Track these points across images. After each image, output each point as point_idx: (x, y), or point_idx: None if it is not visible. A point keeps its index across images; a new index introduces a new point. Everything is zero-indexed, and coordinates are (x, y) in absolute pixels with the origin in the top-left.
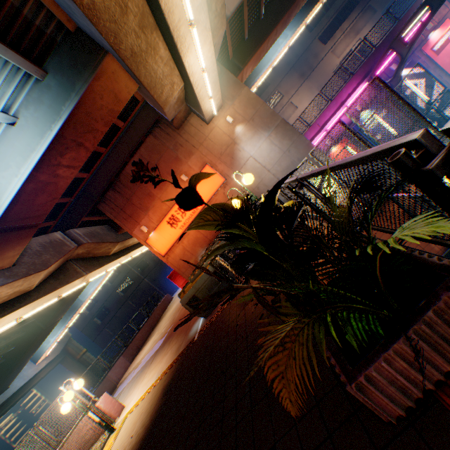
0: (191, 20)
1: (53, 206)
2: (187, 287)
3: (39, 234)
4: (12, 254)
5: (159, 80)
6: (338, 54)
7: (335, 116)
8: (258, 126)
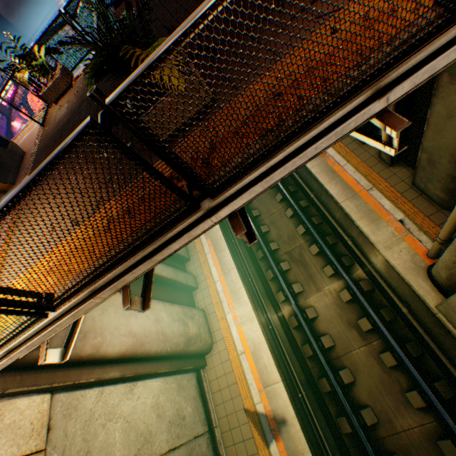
0: None
1: None
2: None
3: None
4: None
5: None
6: None
7: None
8: None
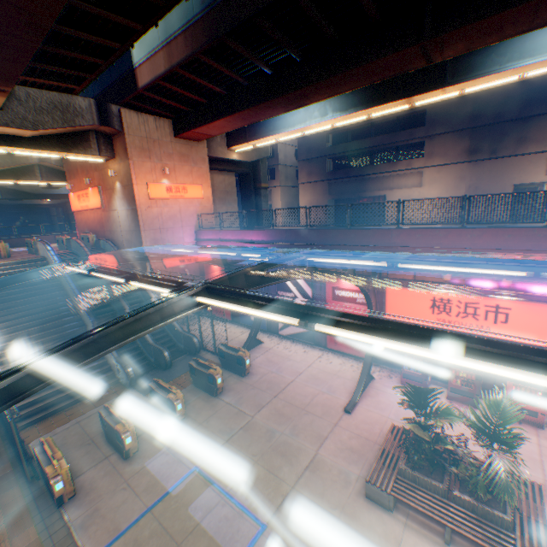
0: None
1: None
2: None
3: None
4: None
5: None
6: None
7: None
8: (127, 196)
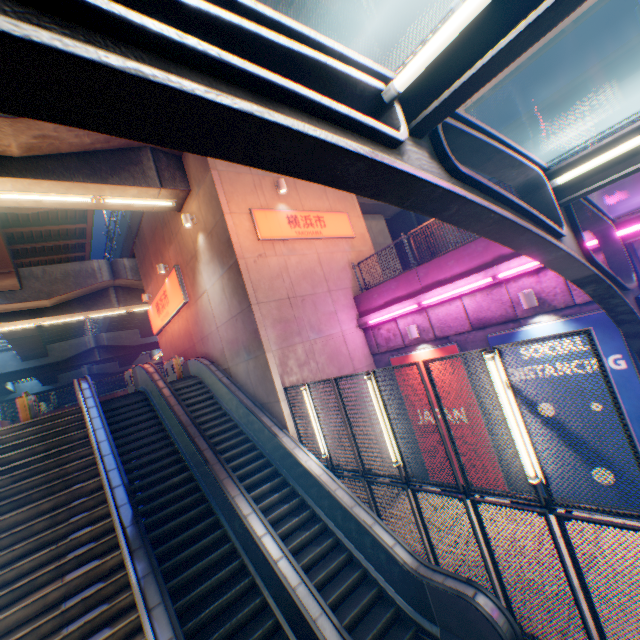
0: None
1: (10, 264)
2: None
3: (84, 257)
4: (7, 284)
5: None
6: None
7: (459, 283)
8: (216, 250)
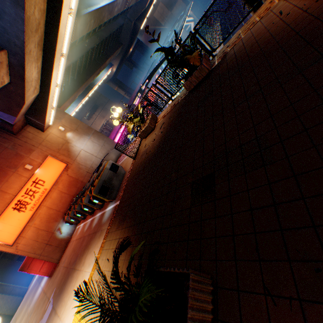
0: (64, 53)
1: None
2: (96, 181)
3: None
4: None
5: (32, 79)
6: (98, 125)
7: (117, 137)
8: (82, 133)
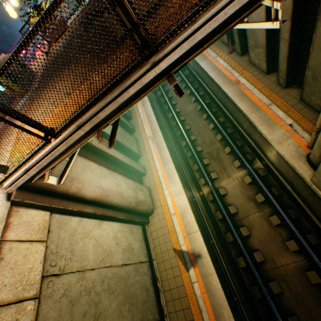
0: None
1: None
2: None
3: None
4: None
5: None
6: None
7: None
8: None
